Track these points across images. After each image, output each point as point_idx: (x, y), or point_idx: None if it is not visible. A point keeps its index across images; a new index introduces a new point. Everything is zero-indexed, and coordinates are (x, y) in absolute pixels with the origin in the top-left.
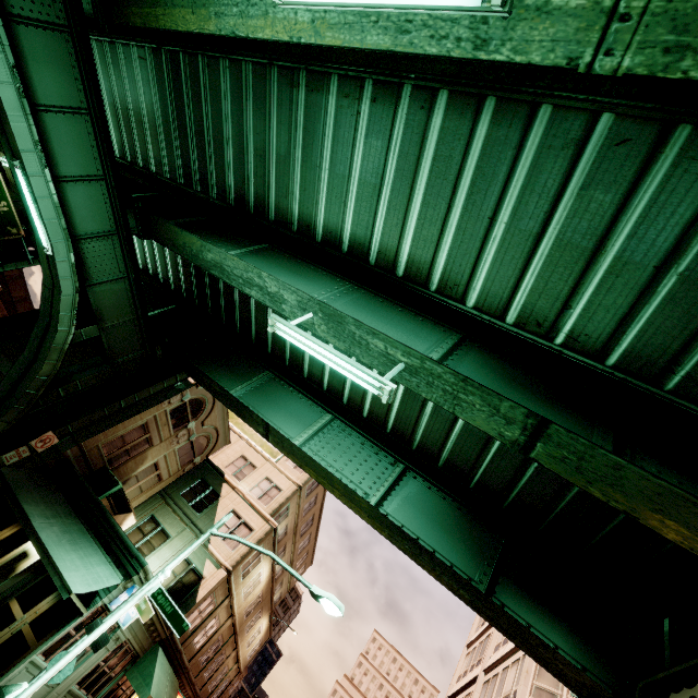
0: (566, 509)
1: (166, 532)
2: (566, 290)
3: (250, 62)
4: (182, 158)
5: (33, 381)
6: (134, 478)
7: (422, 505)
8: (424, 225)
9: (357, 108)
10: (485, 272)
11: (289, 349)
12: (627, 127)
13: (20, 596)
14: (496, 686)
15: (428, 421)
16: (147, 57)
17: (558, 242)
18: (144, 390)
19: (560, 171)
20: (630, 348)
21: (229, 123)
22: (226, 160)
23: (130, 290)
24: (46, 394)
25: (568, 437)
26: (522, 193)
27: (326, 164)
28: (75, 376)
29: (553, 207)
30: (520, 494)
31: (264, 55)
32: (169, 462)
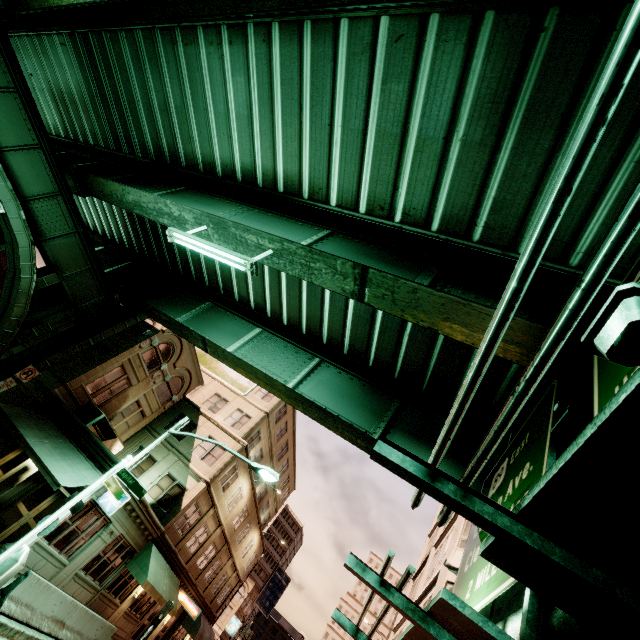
0: (436, 365)
1: (153, 458)
2: (392, 174)
3: (139, 30)
4: (110, 127)
5: (8, 321)
6: (120, 414)
7: (332, 385)
8: (288, 142)
9: (220, 52)
10: (337, 172)
11: (220, 279)
12: (399, 25)
13: (25, 499)
14: (440, 552)
15: (328, 315)
16: (66, 42)
17: (378, 134)
18: (109, 330)
19: (365, 73)
20: (444, 212)
21: (136, 87)
22: (141, 121)
23: (81, 244)
24: (22, 334)
25: (381, 277)
26: (345, 98)
27: (210, 106)
28: (46, 319)
29: (368, 105)
30: (404, 361)
31: (147, 21)
32: (150, 401)
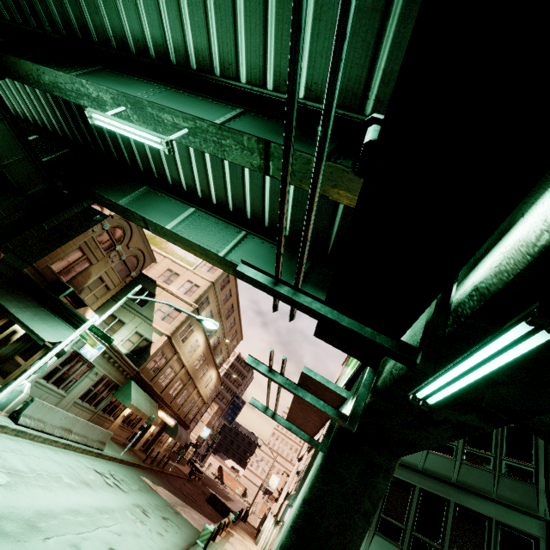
0: (338, 231)
1: (122, 321)
2: None
3: None
4: None
5: None
6: (87, 288)
7: (256, 253)
8: (193, 11)
9: None
10: (243, 45)
11: (153, 163)
12: None
13: (20, 354)
14: None
15: (250, 193)
16: None
17: None
18: (59, 216)
19: None
20: (341, 86)
21: None
22: None
23: (12, 131)
24: None
25: (281, 150)
26: None
27: None
28: None
29: None
30: (313, 230)
31: None
32: (111, 277)
